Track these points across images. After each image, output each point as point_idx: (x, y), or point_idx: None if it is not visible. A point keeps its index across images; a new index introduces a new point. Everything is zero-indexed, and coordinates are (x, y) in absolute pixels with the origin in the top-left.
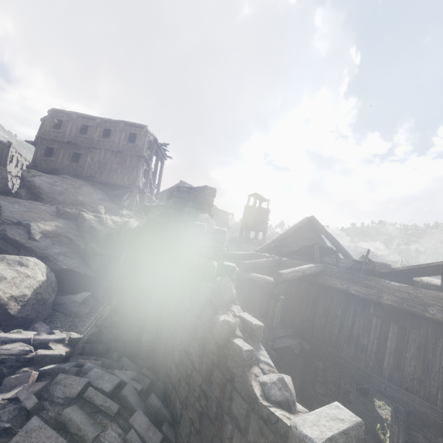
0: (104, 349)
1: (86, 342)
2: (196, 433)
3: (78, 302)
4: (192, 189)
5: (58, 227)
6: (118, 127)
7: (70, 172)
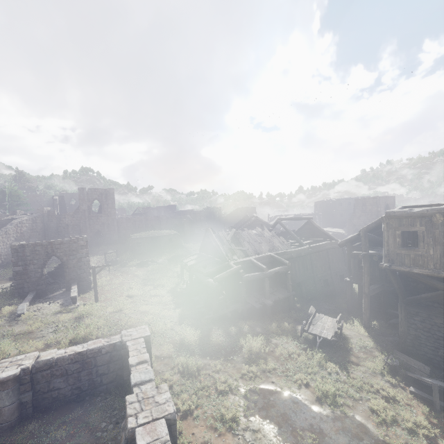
0: None
1: None
2: None
3: None
4: None
5: None
6: None
7: None
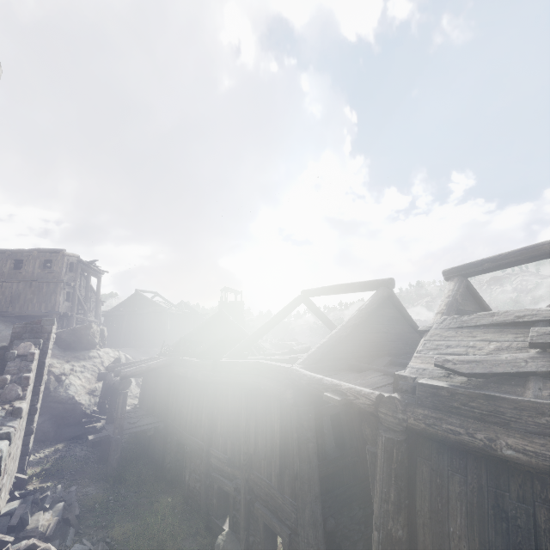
0: None
1: None
2: None
3: None
4: (28, 324)
5: None
6: (32, 256)
7: None
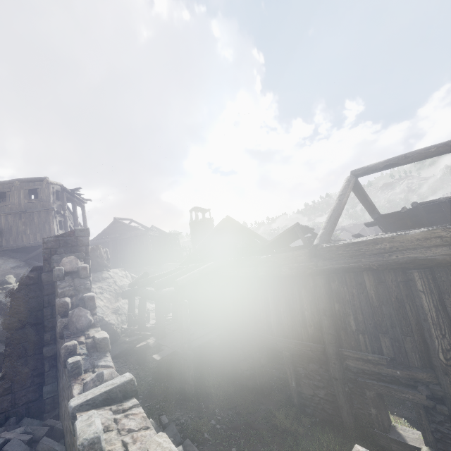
0: (2, 420)
1: None
2: None
3: None
4: (60, 236)
5: None
6: (14, 187)
7: None
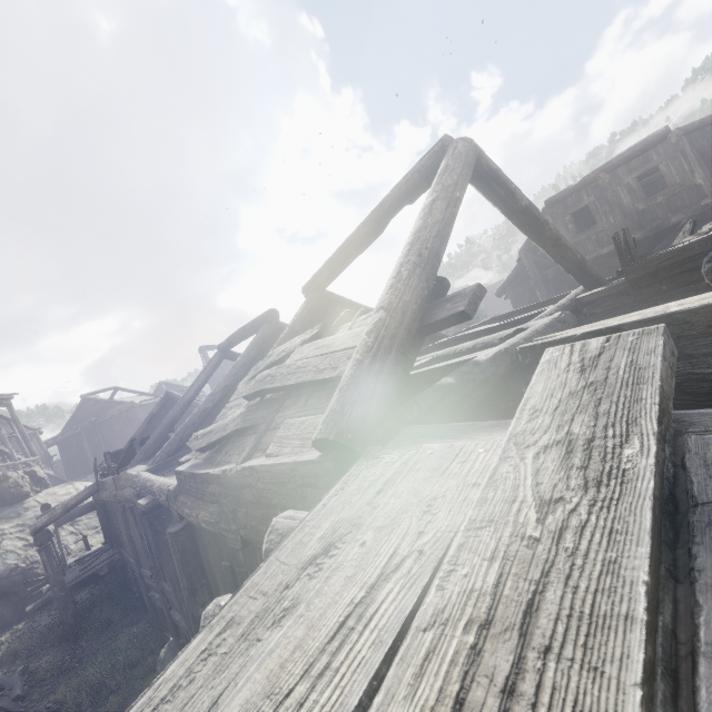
0: None
1: None
2: None
3: None
4: None
5: None
6: None
7: None
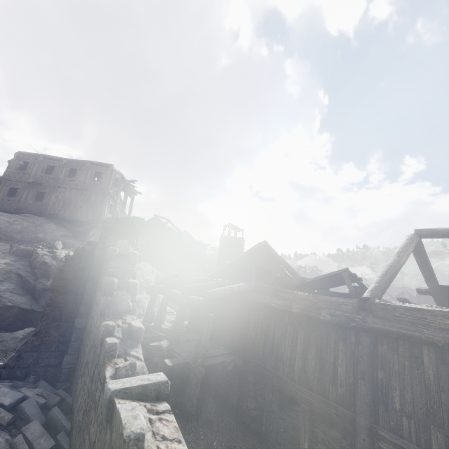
0: (22, 374)
1: (4, 367)
2: (79, 431)
3: (19, 338)
4: (119, 219)
5: (8, 264)
6: (84, 167)
7: (33, 211)
